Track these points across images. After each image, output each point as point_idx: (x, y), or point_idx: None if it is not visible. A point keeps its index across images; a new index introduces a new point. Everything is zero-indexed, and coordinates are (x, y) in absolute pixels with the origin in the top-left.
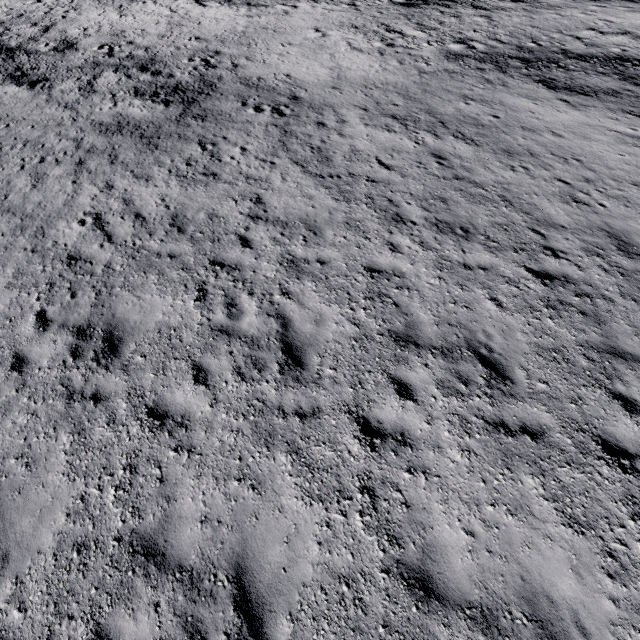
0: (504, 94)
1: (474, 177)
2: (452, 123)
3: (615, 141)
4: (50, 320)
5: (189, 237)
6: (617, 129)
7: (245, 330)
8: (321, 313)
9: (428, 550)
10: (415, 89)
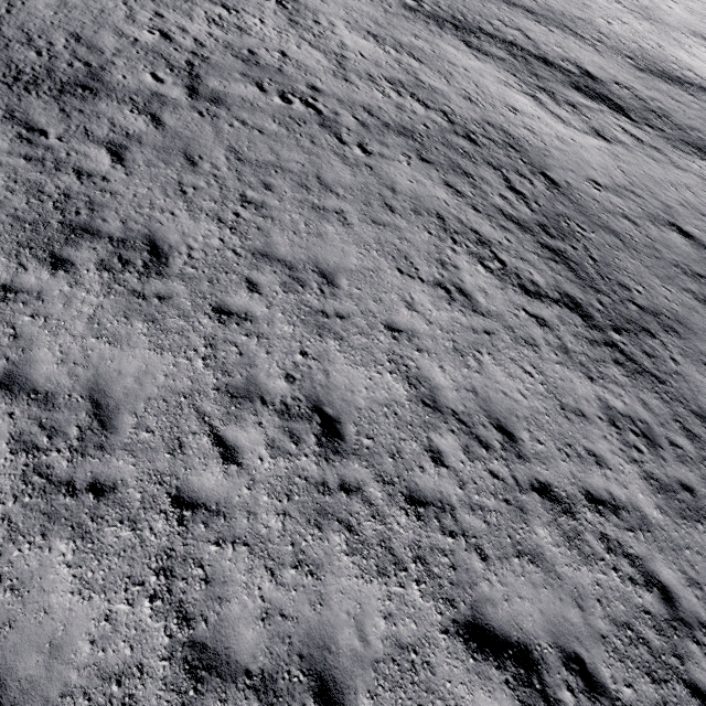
0: (440, 41)
1: (419, 77)
2: (407, 47)
3: (496, 82)
4: (163, 79)
5: (242, 61)
6: (499, 77)
7: (295, 109)
8: (337, 112)
9: (394, 183)
10: (382, 21)
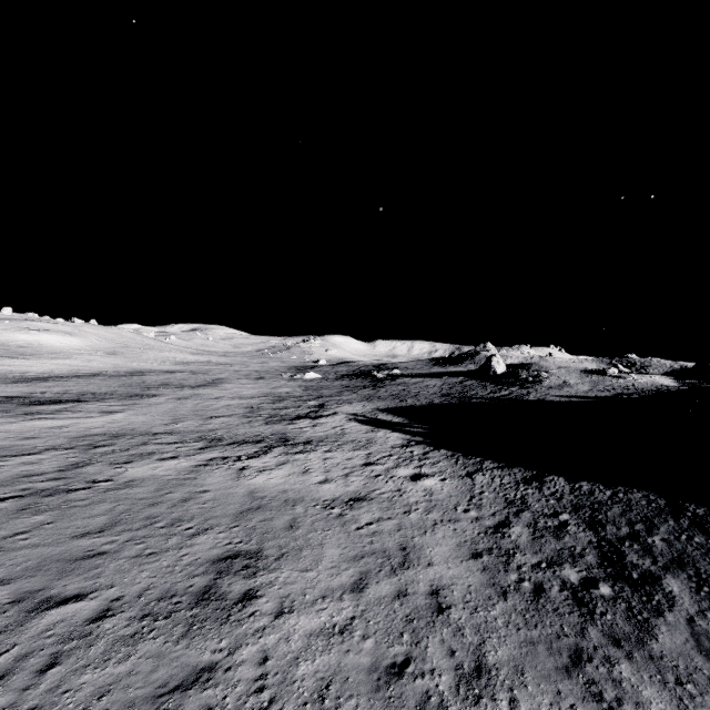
0: None
1: None
2: None
3: (0, 425)
4: None
5: None
6: None
7: (4, 507)
8: (23, 488)
9: (156, 474)
10: None
